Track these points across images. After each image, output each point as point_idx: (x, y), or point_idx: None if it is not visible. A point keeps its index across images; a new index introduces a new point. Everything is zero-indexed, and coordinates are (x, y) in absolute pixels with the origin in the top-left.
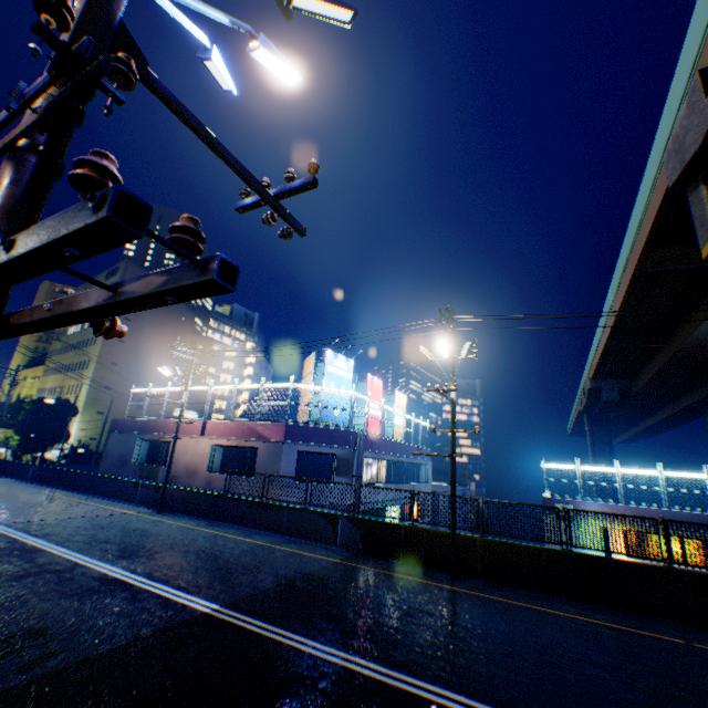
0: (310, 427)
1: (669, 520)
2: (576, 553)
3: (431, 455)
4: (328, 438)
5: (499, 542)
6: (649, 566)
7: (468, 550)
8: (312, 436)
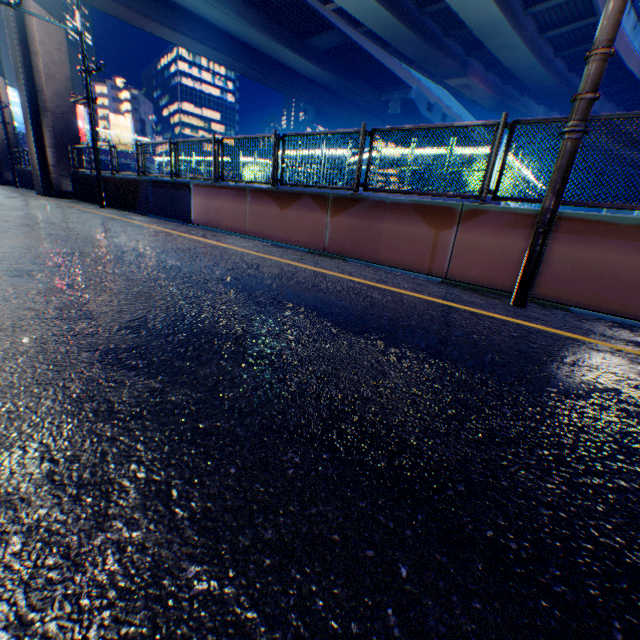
0: None
1: None
2: None
3: None
4: None
5: None
6: None
7: None
8: None
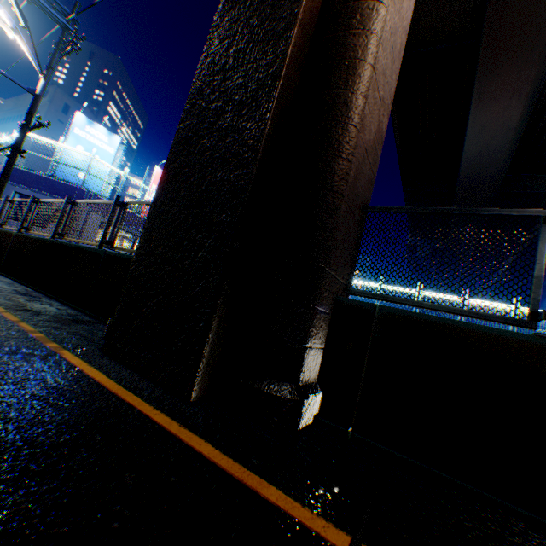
0: (33, 174)
1: (130, 203)
2: (54, 241)
3: (2, 149)
4: (50, 189)
5: (22, 237)
6: (86, 250)
7: (6, 246)
8: (34, 183)
